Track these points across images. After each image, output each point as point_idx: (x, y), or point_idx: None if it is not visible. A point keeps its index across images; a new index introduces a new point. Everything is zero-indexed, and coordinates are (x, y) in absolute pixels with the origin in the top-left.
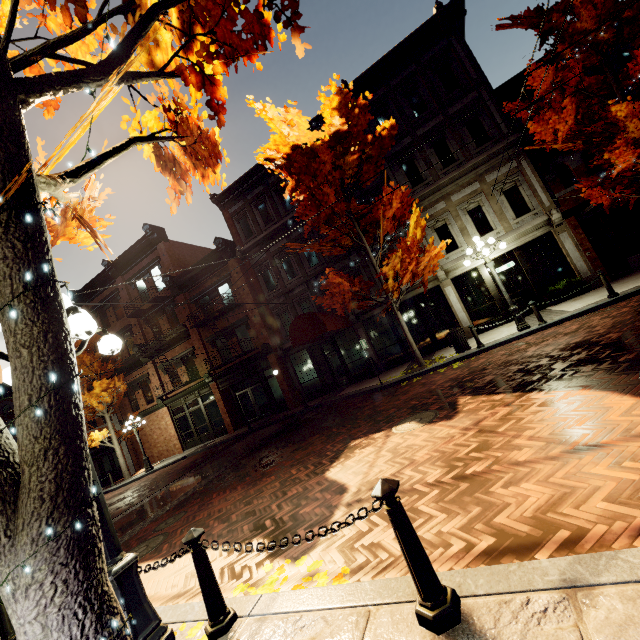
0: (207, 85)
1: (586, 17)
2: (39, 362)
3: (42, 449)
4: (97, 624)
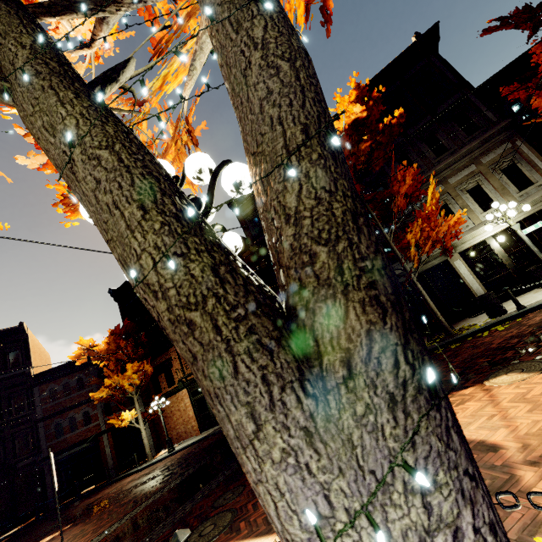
0: None
1: None
2: (307, 82)
3: (346, 212)
4: None
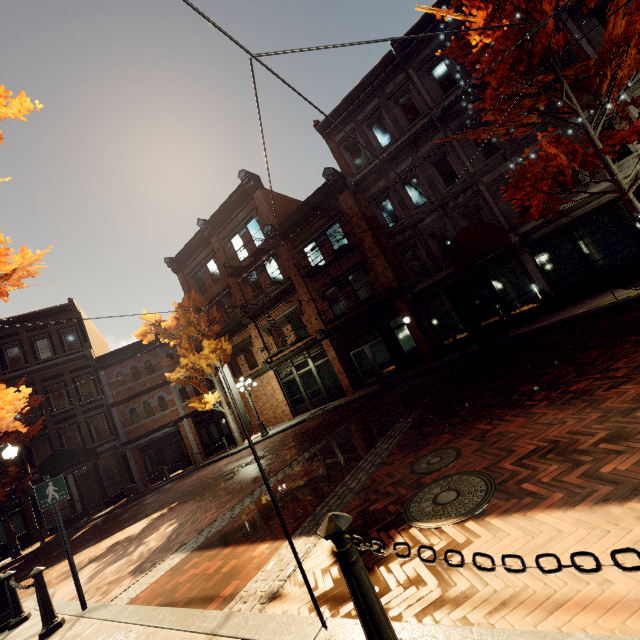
0: None
1: None
2: None
3: None
4: None
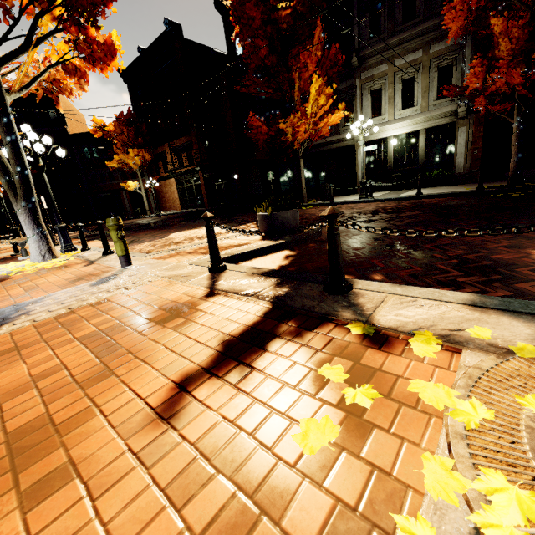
0: (82, 31)
1: None
2: (15, 164)
3: (20, 186)
4: (37, 228)
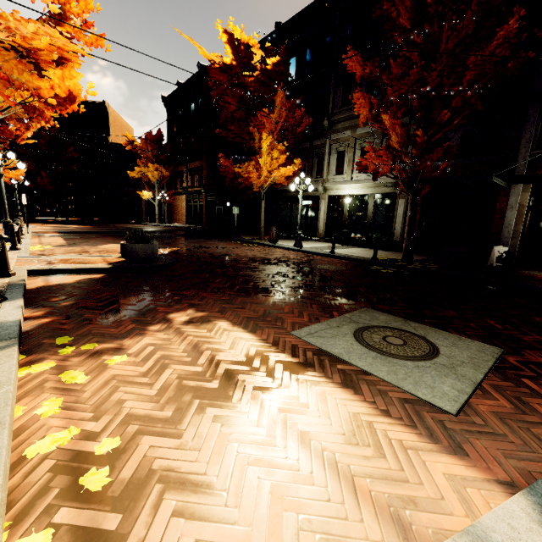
0: None
1: (404, 15)
2: None
3: None
4: None
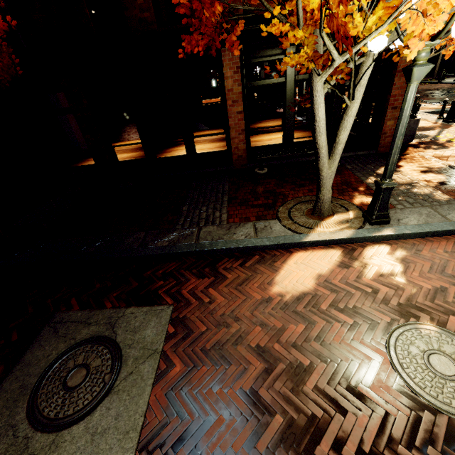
0: None
1: None
2: None
3: None
4: None
